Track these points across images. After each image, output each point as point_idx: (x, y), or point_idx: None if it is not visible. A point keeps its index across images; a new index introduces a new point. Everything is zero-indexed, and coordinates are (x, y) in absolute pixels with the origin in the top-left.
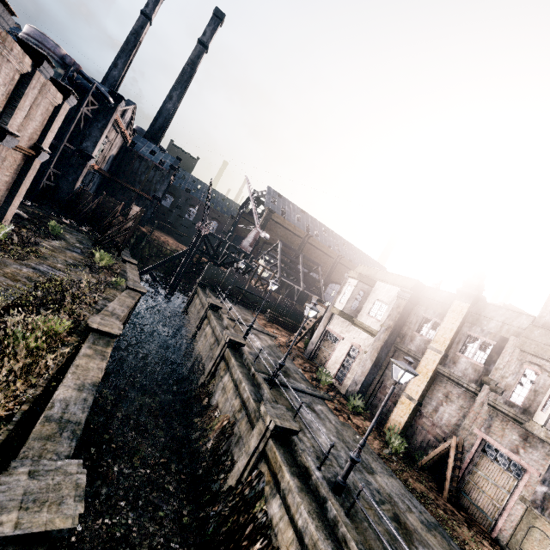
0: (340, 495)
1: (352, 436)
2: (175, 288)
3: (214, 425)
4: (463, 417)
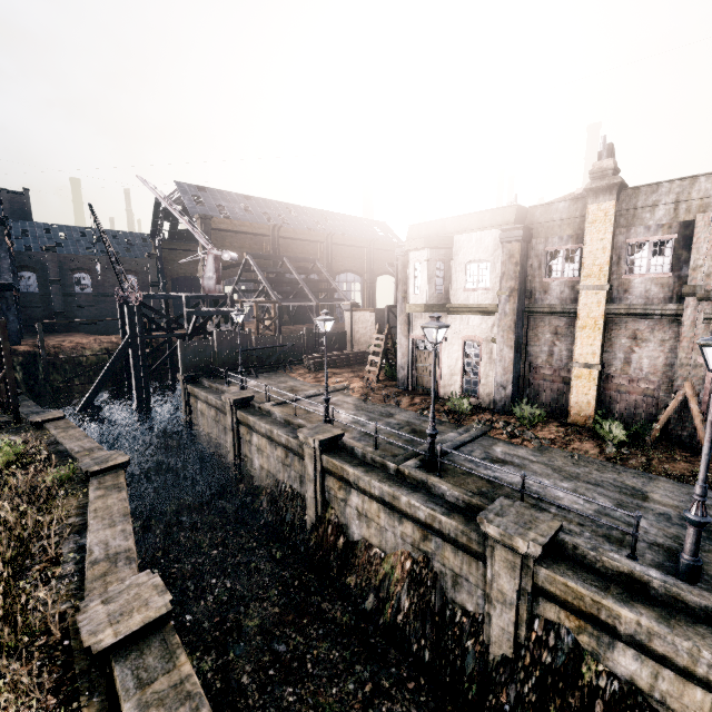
0: (700, 578)
1: (567, 460)
2: (148, 405)
3: (390, 576)
4: (671, 352)
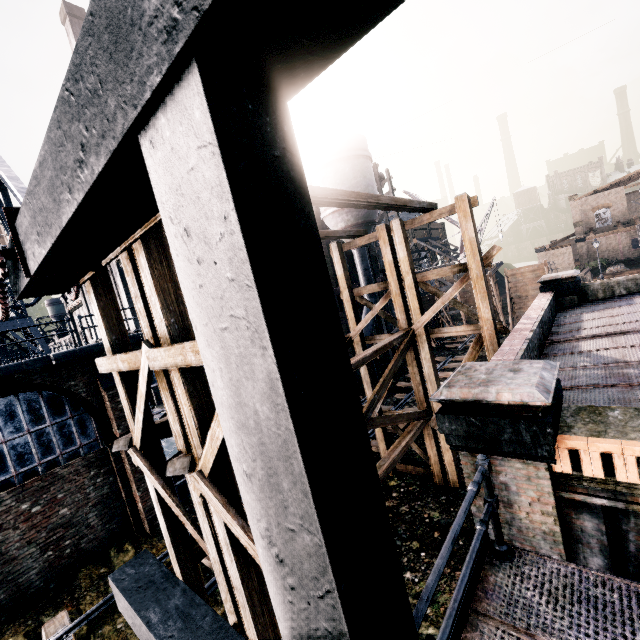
0: None
1: None
2: None
3: None
4: None
